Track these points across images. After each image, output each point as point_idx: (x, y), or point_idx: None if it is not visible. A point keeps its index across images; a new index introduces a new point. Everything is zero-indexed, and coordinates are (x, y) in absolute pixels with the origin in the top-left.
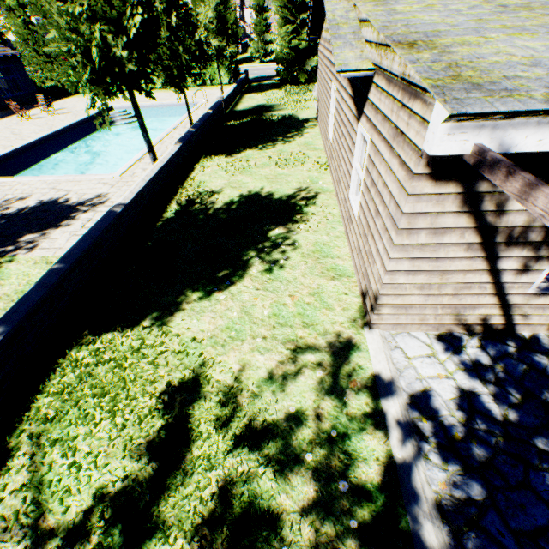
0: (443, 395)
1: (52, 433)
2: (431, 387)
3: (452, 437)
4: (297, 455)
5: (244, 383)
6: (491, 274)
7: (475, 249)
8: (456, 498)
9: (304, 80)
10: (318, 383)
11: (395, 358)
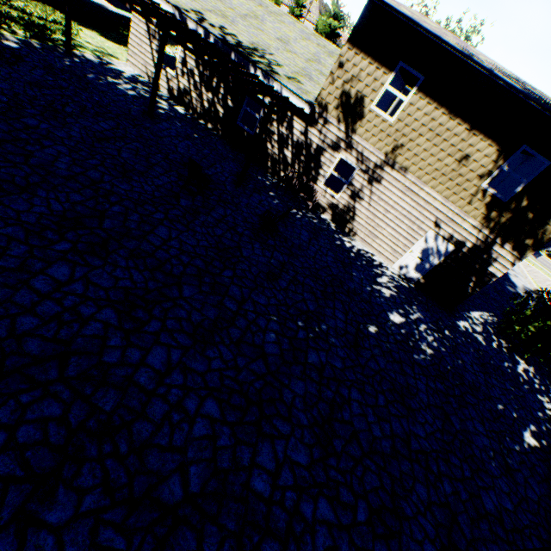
0: (119, 69)
1: (26, 4)
2: (119, 68)
3: (107, 66)
4: (72, 41)
5: (79, 37)
6: (152, 50)
7: (147, 35)
8: (91, 60)
9: None
10: (96, 50)
11: (122, 65)
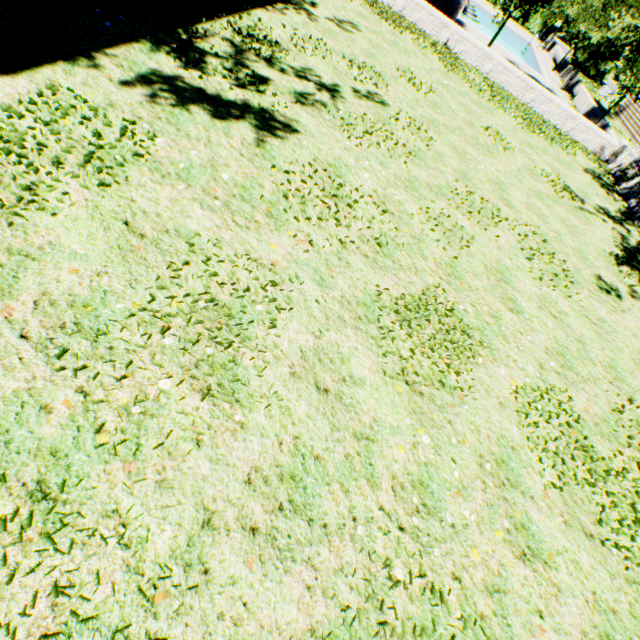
0: None
1: None
2: None
3: None
4: None
5: None
6: None
7: None
8: None
9: (588, 74)
10: None
11: None
